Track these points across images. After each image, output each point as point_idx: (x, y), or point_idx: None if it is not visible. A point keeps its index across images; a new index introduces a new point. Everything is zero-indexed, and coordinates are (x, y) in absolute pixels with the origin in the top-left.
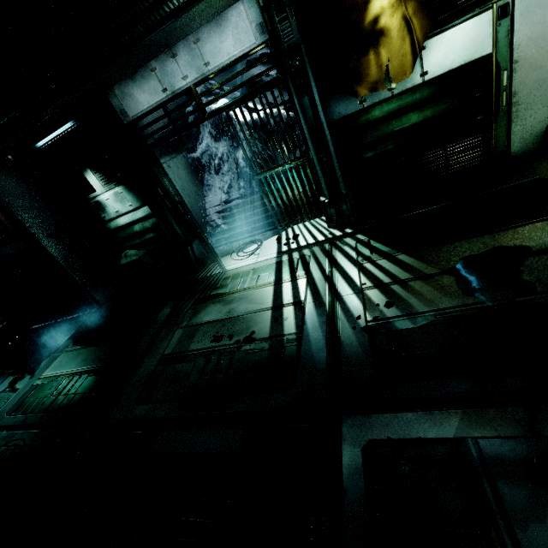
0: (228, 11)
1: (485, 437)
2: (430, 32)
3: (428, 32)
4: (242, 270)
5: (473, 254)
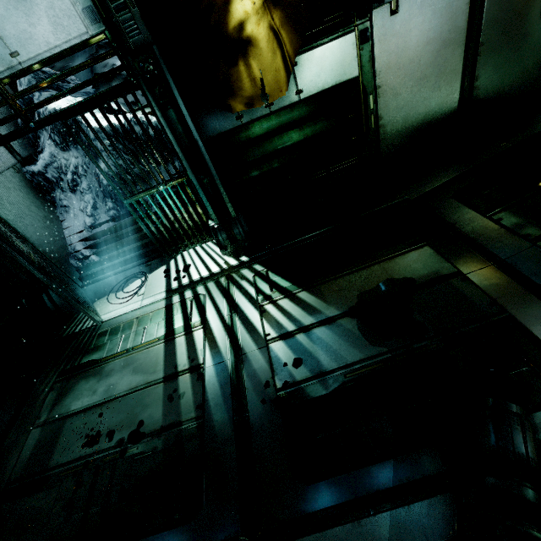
0: None
1: None
2: (300, 47)
3: (298, 47)
4: (123, 319)
5: (369, 290)
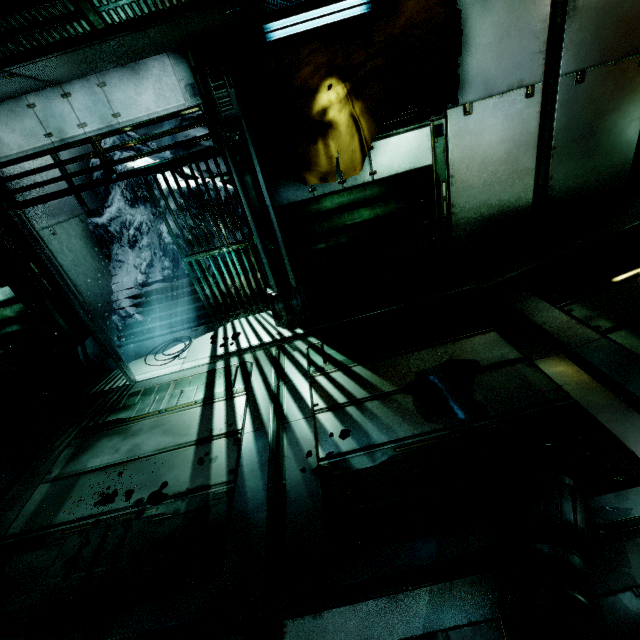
0: (148, 61)
1: (456, 628)
2: (377, 134)
3: (375, 134)
4: (160, 381)
5: (429, 368)
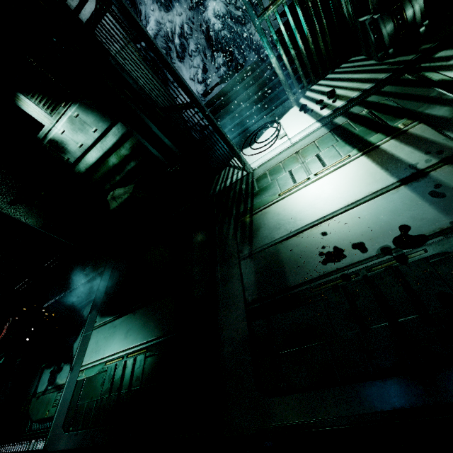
0: None
1: None
2: None
3: None
4: (279, 160)
5: None
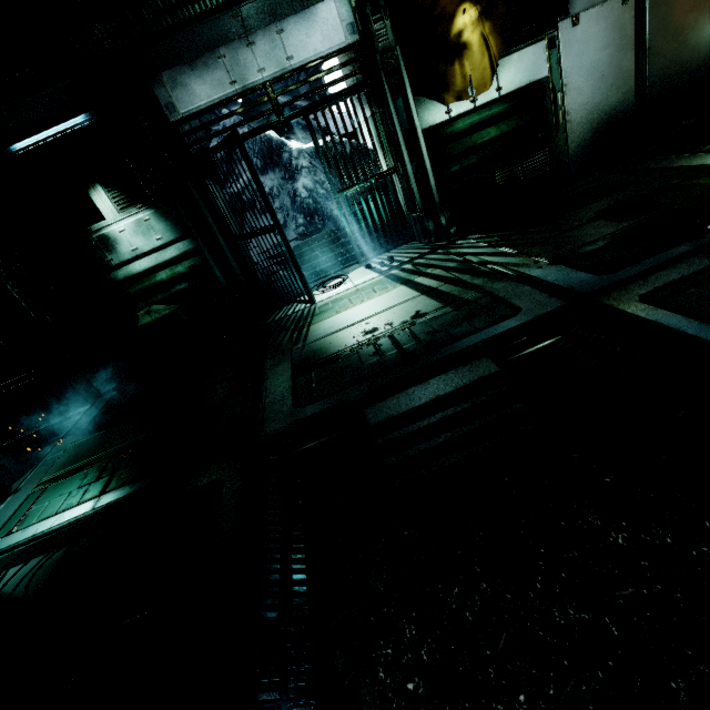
0: (318, 6)
1: None
2: (501, 52)
3: (502, 50)
4: (341, 294)
5: (603, 208)
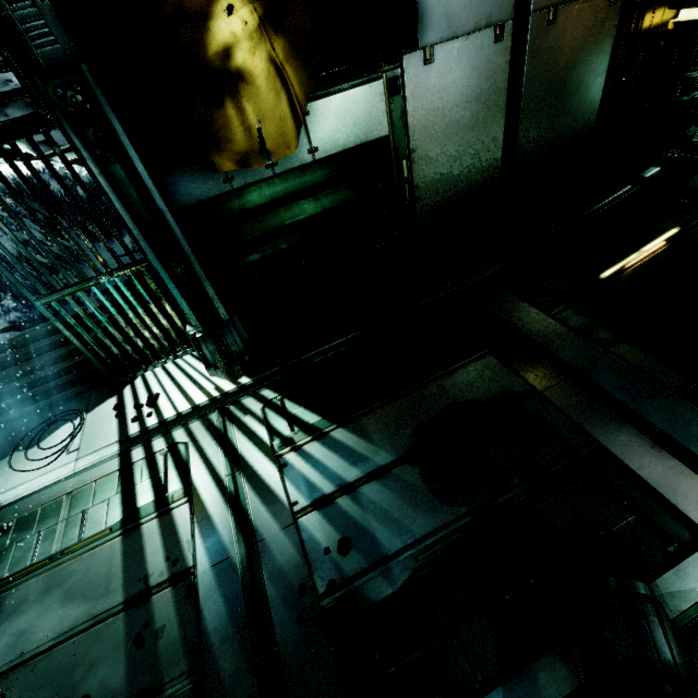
0: None
1: None
2: (312, 91)
3: (310, 91)
4: (42, 499)
5: (428, 420)
